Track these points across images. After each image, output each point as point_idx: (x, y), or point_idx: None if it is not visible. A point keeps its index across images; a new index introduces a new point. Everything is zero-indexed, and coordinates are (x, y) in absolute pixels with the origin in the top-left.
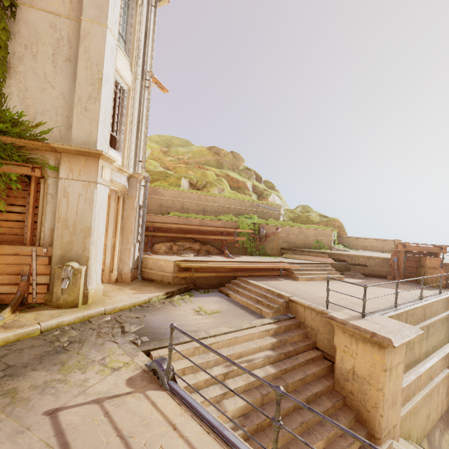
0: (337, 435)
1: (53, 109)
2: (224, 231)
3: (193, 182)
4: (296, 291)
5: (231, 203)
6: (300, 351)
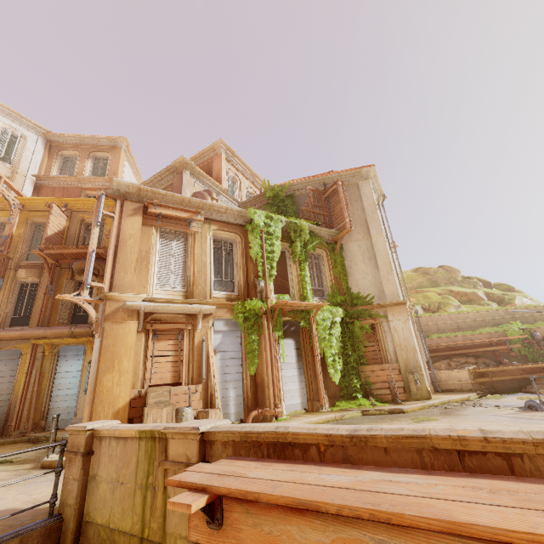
0: None
1: (371, 286)
2: (491, 342)
3: (426, 306)
4: None
5: (483, 315)
6: None
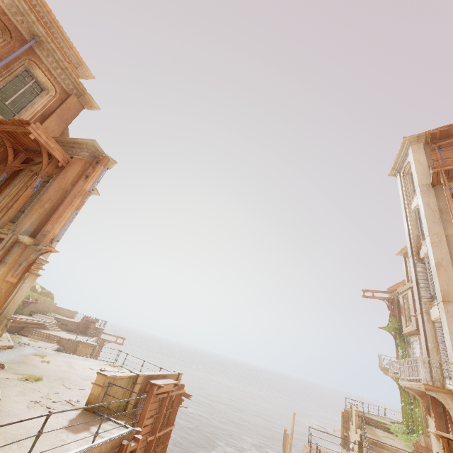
0: None
1: None
2: None
3: None
4: (57, 335)
5: None
6: None
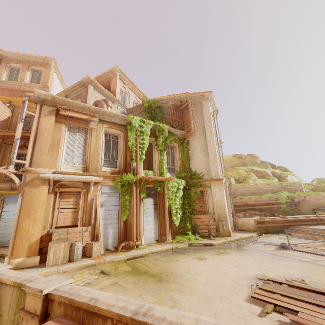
0: None
1: (203, 167)
2: (270, 202)
3: (237, 178)
4: None
5: (267, 186)
6: None
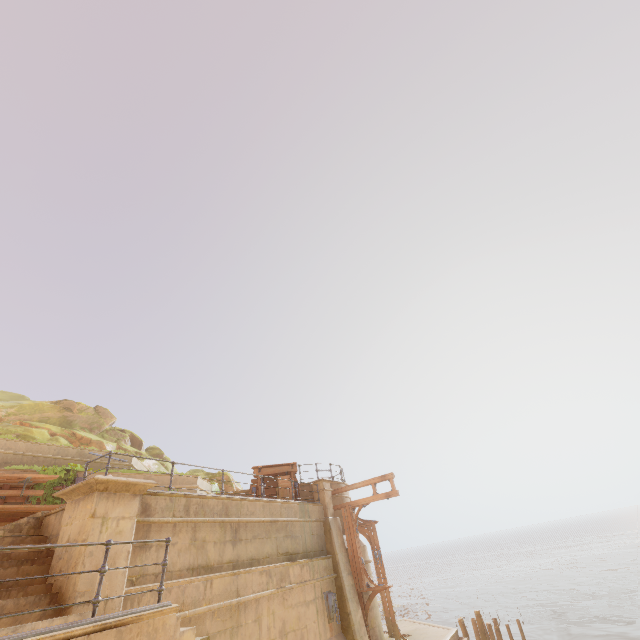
0: (5, 611)
1: None
2: (6, 484)
3: None
4: None
5: (42, 449)
6: (19, 559)
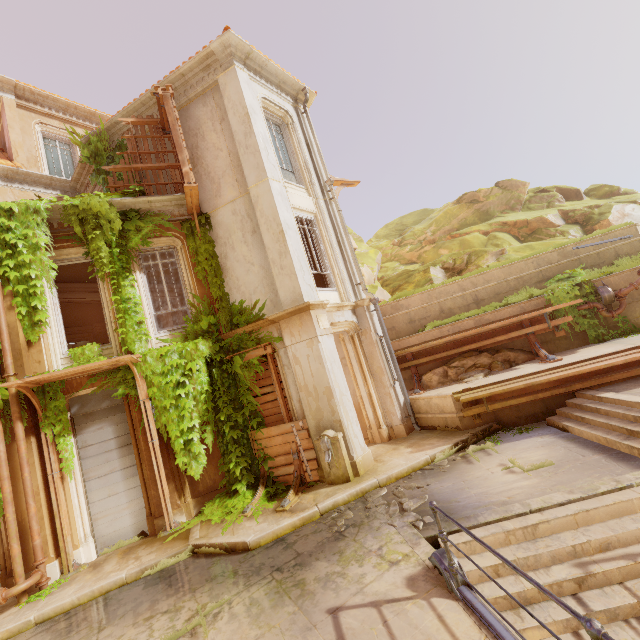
0: None
1: (260, 284)
2: (522, 320)
3: (448, 264)
4: None
5: (519, 269)
6: None
